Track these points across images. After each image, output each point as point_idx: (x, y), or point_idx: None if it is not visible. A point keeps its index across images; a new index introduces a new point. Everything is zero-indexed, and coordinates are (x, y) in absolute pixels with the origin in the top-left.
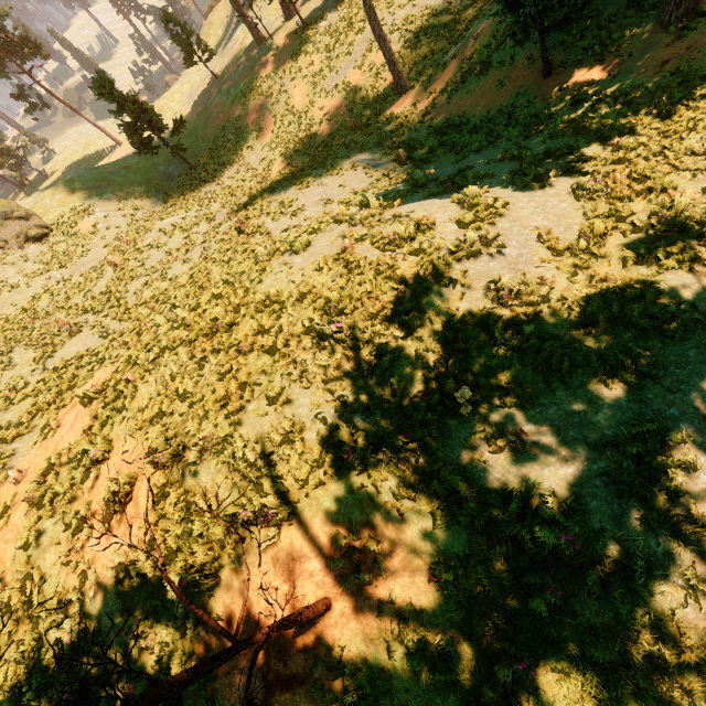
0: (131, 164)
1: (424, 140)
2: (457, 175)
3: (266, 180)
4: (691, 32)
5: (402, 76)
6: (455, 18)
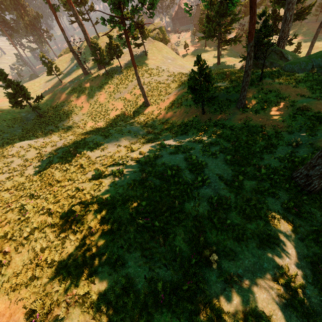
0: (5, 110)
1: (158, 125)
2: (178, 145)
3: (83, 129)
4: (246, 112)
5: (148, 100)
6: (167, 86)
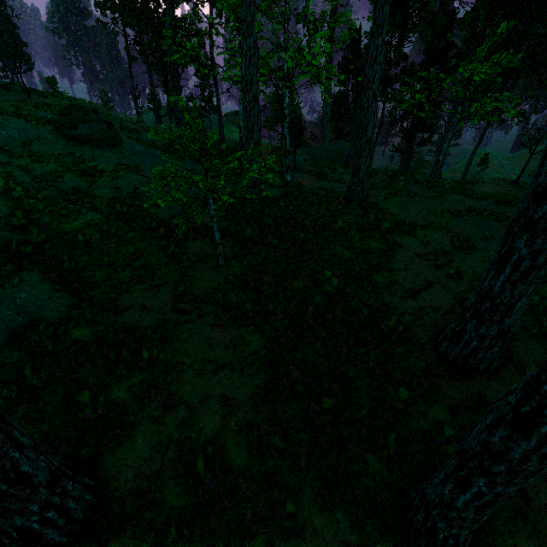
0: None
1: None
2: None
3: None
4: None
5: None
6: None
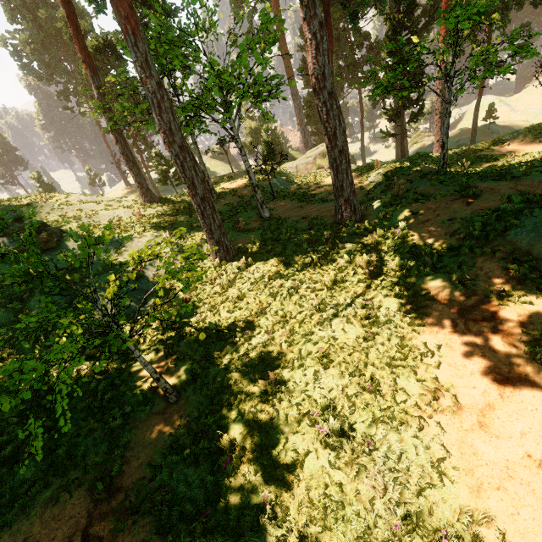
0: None
1: None
2: None
3: None
4: None
5: None
6: None
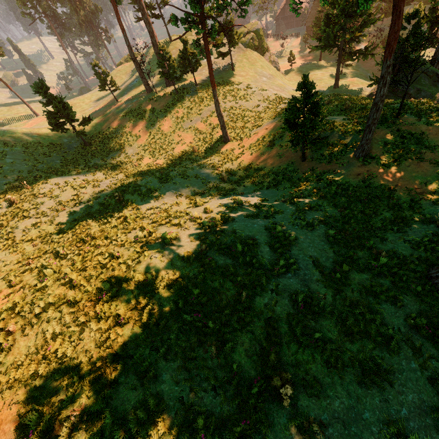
0: (43, 133)
1: (236, 171)
2: (260, 204)
3: (137, 166)
4: (368, 164)
5: (227, 134)
6: (256, 115)
